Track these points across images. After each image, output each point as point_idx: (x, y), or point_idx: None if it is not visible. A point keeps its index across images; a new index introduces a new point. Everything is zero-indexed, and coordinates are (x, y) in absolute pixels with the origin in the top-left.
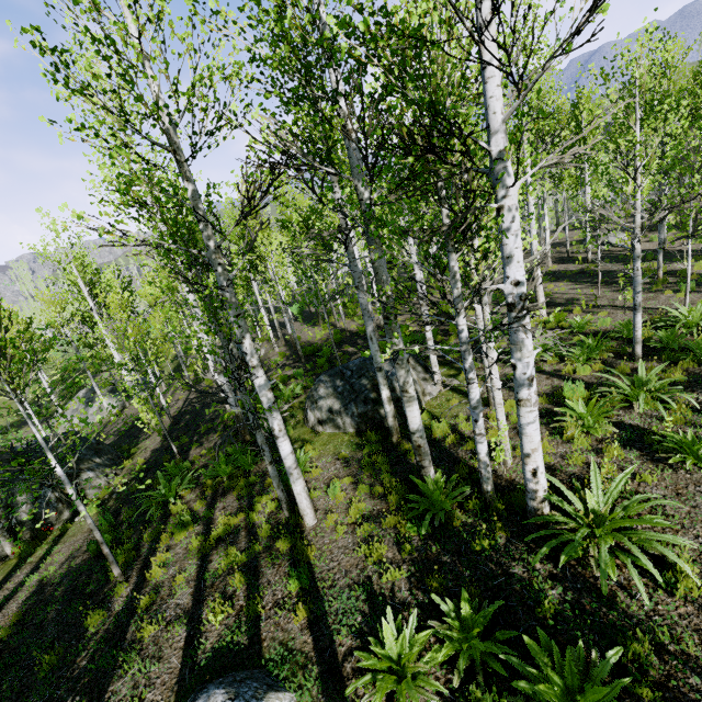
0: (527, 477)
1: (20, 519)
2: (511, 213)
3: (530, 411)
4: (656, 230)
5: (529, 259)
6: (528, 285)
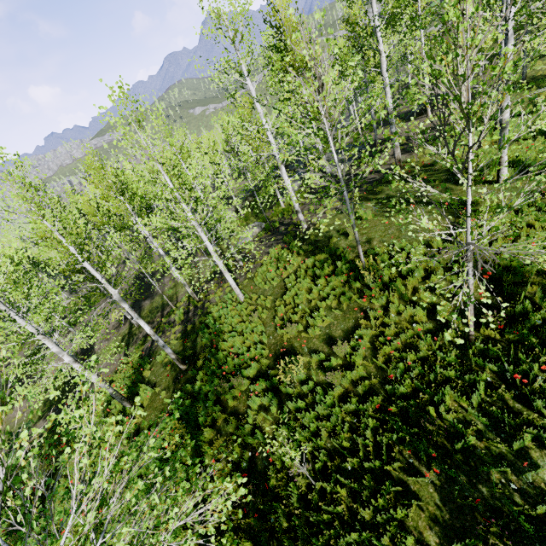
0: None
1: None
2: None
3: None
4: None
5: None
6: None
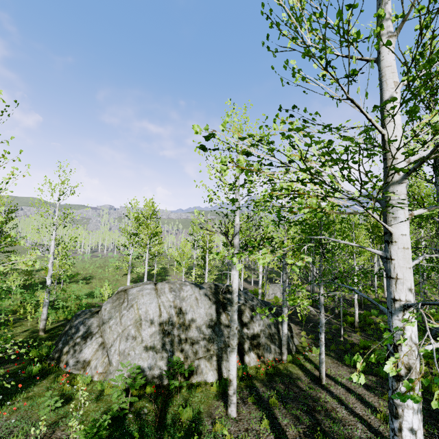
0: None
1: (281, 339)
2: None
3: None
4: None
5: None
6: None
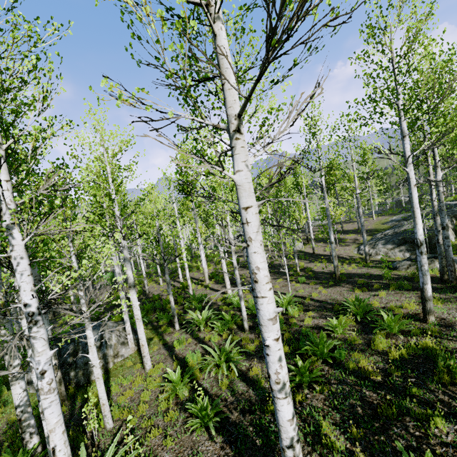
0: (51, 455)
1: None
2: (16, 260)
3: (44, 399)
4: (315, 241)
5: (34, 289)
6: (85, 297)
